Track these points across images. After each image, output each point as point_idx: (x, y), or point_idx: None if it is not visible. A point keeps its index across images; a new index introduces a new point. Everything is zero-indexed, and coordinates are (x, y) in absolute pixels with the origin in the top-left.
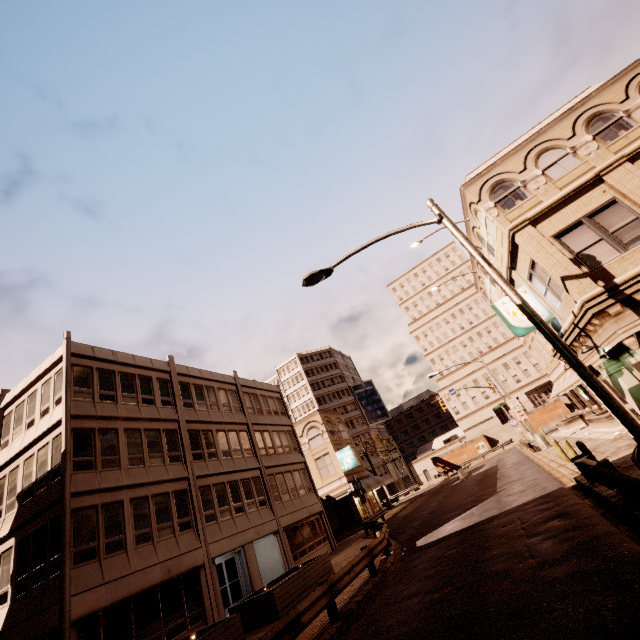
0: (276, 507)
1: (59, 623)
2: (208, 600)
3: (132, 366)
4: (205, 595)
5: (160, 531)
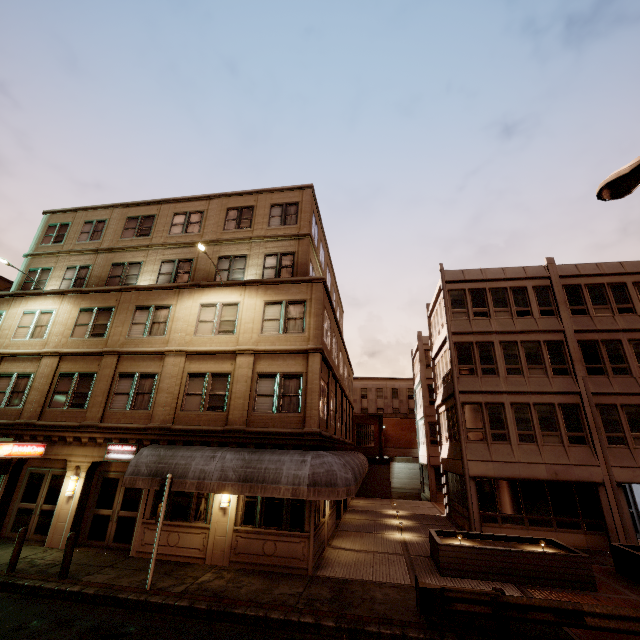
0: None
1: (462, 473)
2: (610, 518)
3: (502, 280)
4: (605, 512)
5: (544, 437)
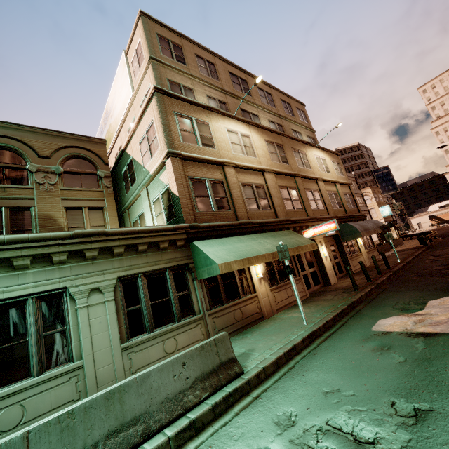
0: None
1: None
2: None
3: None
4: None
5: None
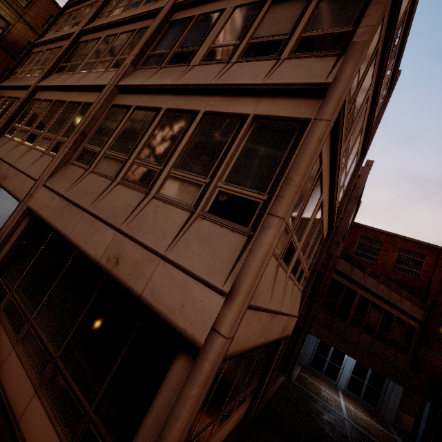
0: (67, 168)
1: None
2: None
3: None
4: None
5: None
